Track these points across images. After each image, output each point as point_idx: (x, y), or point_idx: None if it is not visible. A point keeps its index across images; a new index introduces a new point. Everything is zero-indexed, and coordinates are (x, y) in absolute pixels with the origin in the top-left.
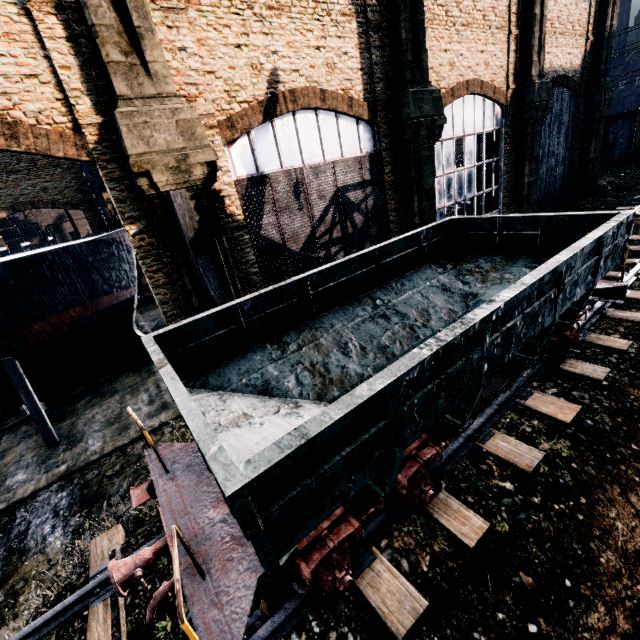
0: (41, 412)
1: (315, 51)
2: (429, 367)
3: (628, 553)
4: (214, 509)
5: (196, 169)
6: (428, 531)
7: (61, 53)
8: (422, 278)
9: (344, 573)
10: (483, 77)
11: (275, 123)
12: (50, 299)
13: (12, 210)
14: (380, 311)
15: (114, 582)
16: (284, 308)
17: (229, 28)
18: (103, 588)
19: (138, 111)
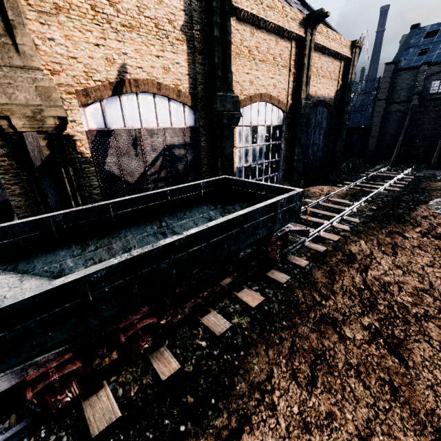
0: None
1: (155, 58)
2: (121, 270)
3: (254, 383)
4: None
5: (49, 120)
6: (144, 371)
7: None
8: (199, 211)
9: (63, 396)
10: (272, 93)
11: (122, 98)
12: None
13: None
14: (162, 230)
15: None
16: (91, 222)
17: (91, 32)
18: None
19: (4, 75)
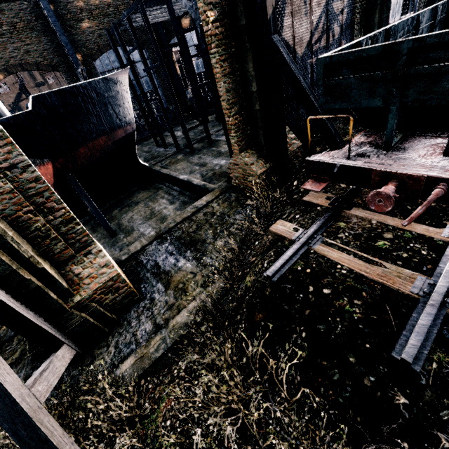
0: (100, 213)
1: None
2: None
3: None
4: (425, 159)
5: None
6: None
7: None
8: None
9: None
10: None
11: None
12: (87, 127)
13: (6, 72)
14: None
15: (392, 196)
16: None
17: None
18: (312, 240)
19: None
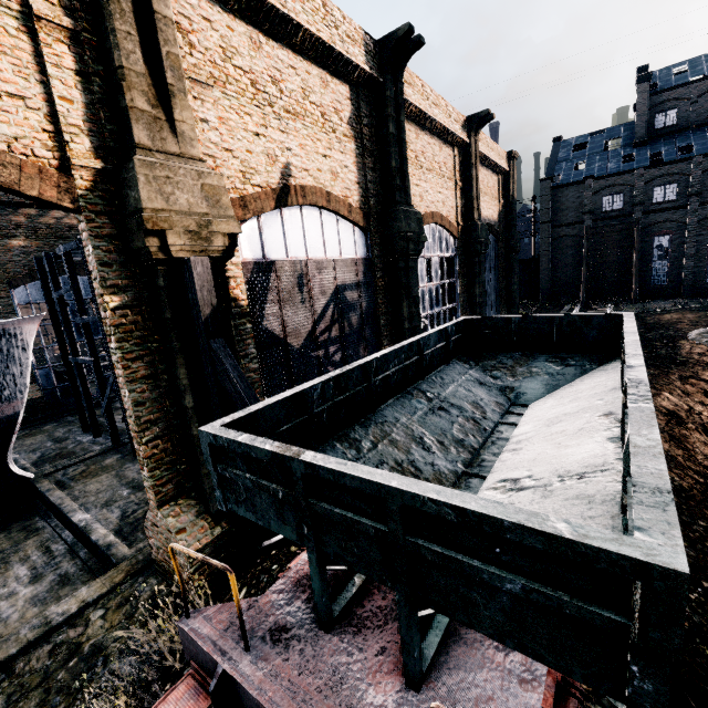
0: None
1: (322, 158)
2: None
3: None
4: (374, 688)
5: (217, 239)
6: None
7: (65, 84)
8: (456, 372)
9: None
10: (442, 212)
11: (284, 212)
12: None
13: None
14: (436, 404)
15: None
16: (349, 397)
17: (250, 116)
18: None
19: (161, 164)
